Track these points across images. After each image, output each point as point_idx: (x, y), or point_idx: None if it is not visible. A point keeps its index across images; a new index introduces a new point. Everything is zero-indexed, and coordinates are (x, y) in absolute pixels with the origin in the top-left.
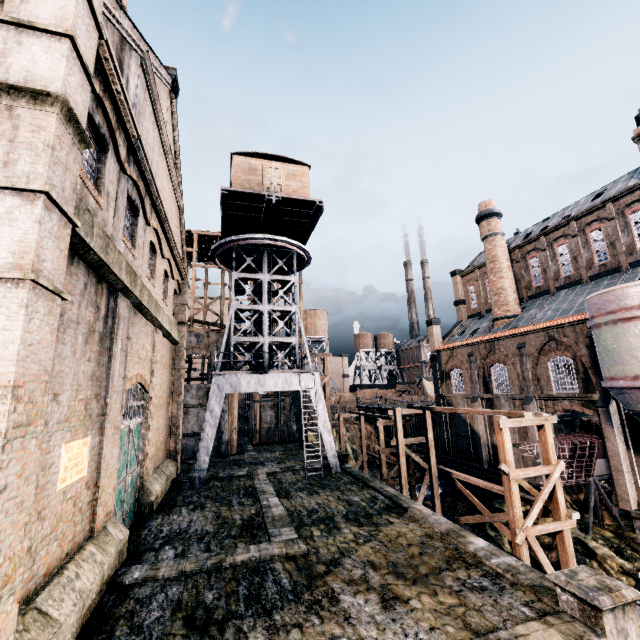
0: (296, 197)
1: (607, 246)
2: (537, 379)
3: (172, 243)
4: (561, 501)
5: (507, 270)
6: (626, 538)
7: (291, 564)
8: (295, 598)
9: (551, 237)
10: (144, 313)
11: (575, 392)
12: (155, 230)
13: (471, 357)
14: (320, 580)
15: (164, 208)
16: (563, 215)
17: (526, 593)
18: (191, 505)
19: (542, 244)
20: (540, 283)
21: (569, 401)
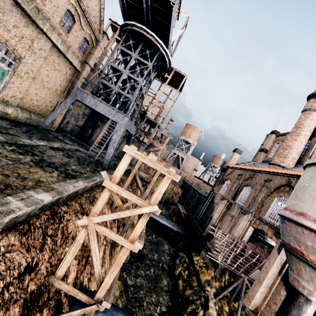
0: None
1: None
2: (262, 205)
3: None
4: (137, 230)
5: (303, 137)
6: None
7: None
8: None
9: None
10: (15, 2)
11: (276, 223)
12: None
13: (239, 176)
14: None
15: None
16: None
17: None
18: (15, 124)
19: None
20: None
21: (269, 227)
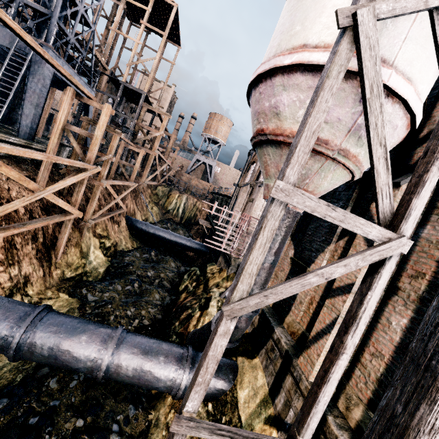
0: None
1: None
2: None
3: None
4: None
5: None
6: None
7: None
8: None
9: None
10: None
11: None
12: None
13: None
14: None
15: None
16: None
17: None
18: None
19: None
20: None
21: None
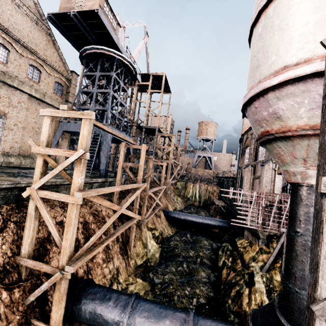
0: (83, 10)
1: None
2: None
3: (31, 50)
4: (75, 181)
5: None
6: None
7: None
8: None
9: None
10: None
11: None
12: (1, 36)
13: (252, 135)
14: None
15: None
16: None
17: None
18: (16, 167)
19: None
20: None
21: None
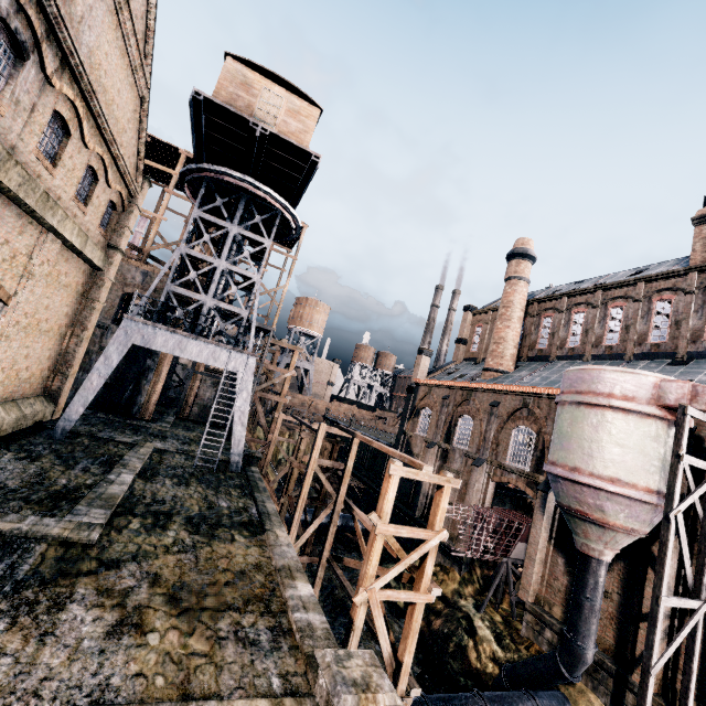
0: (288, 139)
1: (621, 328)
2: (497, 443)
3: (108, 135)
4: (428, 572)
5: (517, 321)
6: (512, 627)
7: (58, 551)
8: (11, 591)
9: (573, 301)
10: (12, 198)
11: (526, 468)
12: (71, 101)
13: (445, 400)
14: (70, 579)
15: (88, 75)
16: (596, 282)
17: (298, 662)
18: (24, 453)
19: (562, 305)
20: (544, 346)
21: (517, 476)
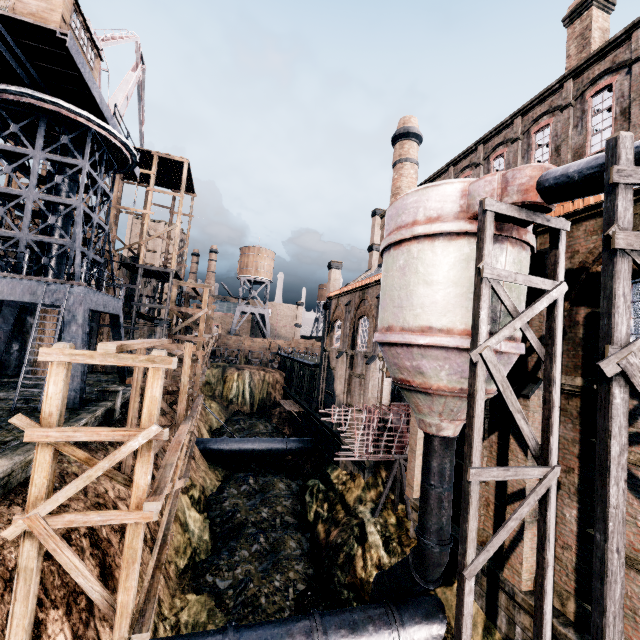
0: (19, 17)
1: None
2: None
3: None
4: (140, 483)
5: None
6: (403, 528)
7: None
8: None
9: (459, 167)
10: None
11: None
12: None
13: (347, 307)
14: None
15: None
16: None
17: None
18: None
19: (449, 176)
20: None
21: None
